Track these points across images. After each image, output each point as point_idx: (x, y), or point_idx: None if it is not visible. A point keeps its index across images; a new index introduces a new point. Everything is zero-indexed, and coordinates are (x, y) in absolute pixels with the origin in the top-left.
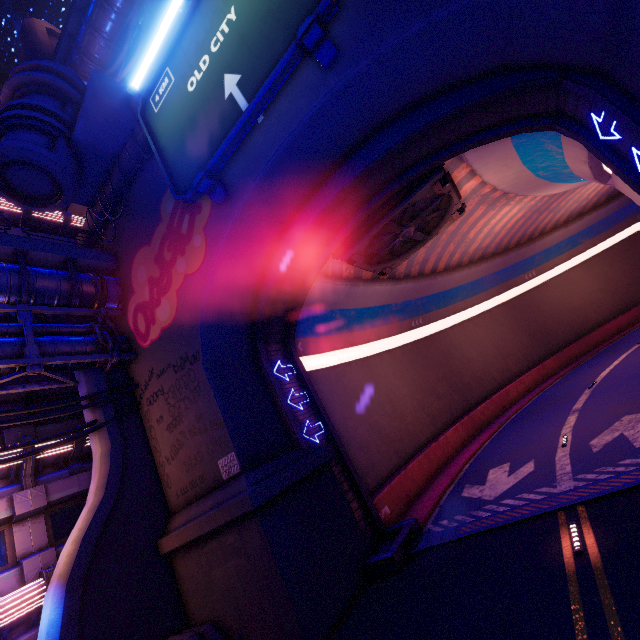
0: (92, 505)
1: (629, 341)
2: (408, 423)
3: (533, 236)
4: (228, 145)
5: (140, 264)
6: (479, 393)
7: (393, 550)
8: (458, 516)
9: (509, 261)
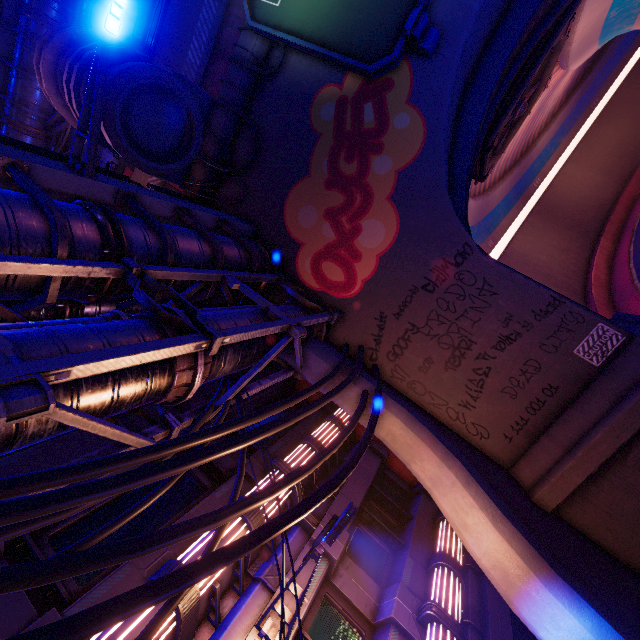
0: (460, 478)
1: None
2: None
3: (528, 144)
4: None
5: (299, 206)
6: (577, 285)
7: None
8: None
9: (520, 172)
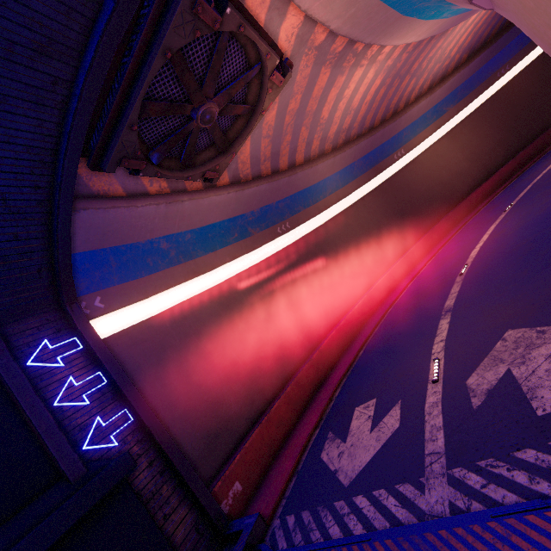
0: None
1: (495, 209)
2: (277, 348)
3: (398, 109)
4: None
5: None
6: (357, 289)
7: None
8: (306, 513)
9: (376, 142)
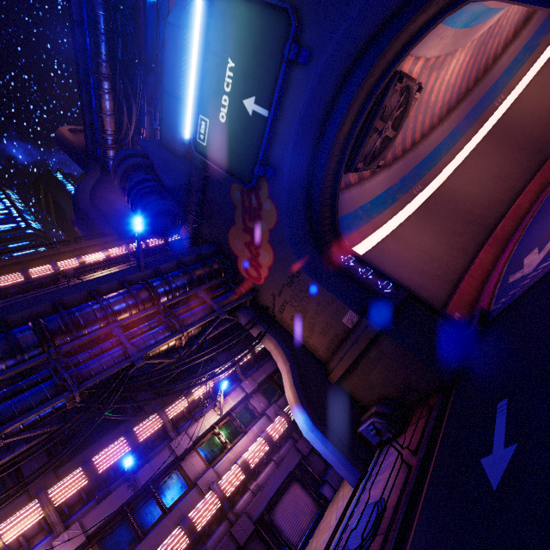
0: (287, 370)
1: None
2: (445, 261)
3: (488, 66)
4: (266, 141)
5: (234, 239)
6: (493, 217)
7: (474, 326)
8: (511, 292)
9: (474, 100)
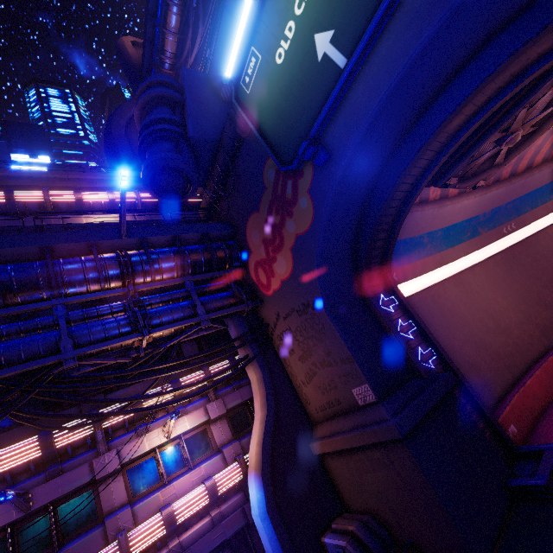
0: (261, 418)
1: None
2: (515, 337)
3: None
4: (328, 108)
5: (253, 228)
6: None
7: (543, 478)
8: None
9: None
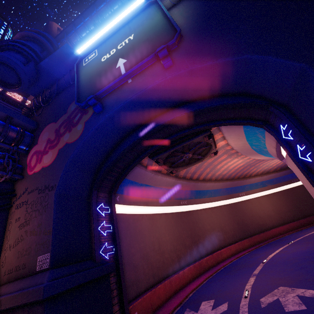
0: None
1: (284, 241)
2: (165, 258)
3: (246, 176)
4: (110, 87)
5: (47, 130)
6: (207, 250)
7: None
8: None
9: (233, 184)
